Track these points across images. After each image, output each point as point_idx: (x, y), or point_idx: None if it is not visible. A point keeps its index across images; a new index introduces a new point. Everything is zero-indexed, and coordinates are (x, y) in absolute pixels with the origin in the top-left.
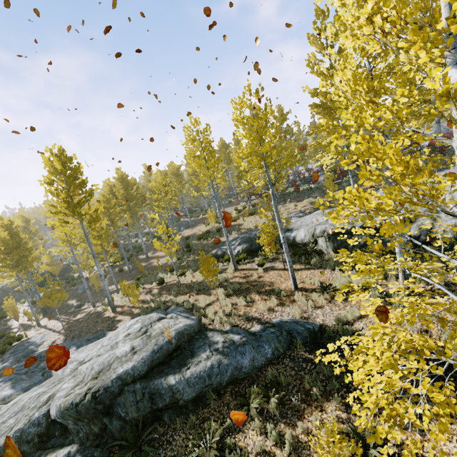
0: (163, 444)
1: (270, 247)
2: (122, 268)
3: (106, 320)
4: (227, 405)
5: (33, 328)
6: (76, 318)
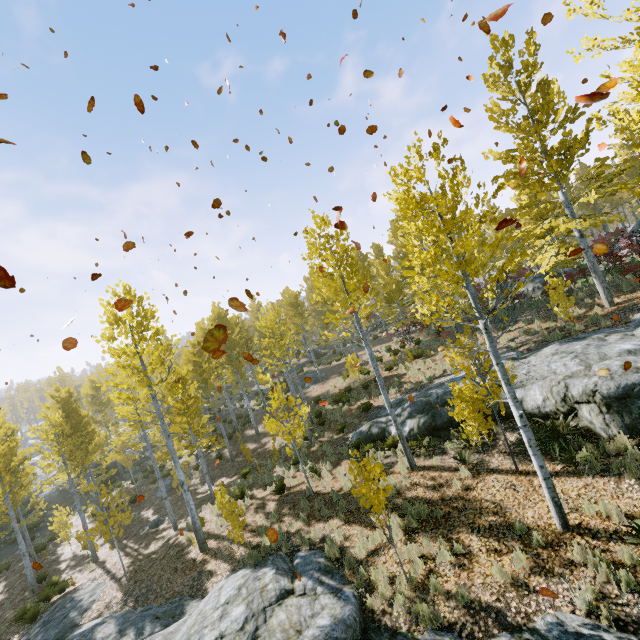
0: None
1: (475, 424)
2: (221, 451)
3: (190, 568)
4: None
5: (86, 565)
6: (148, 552)
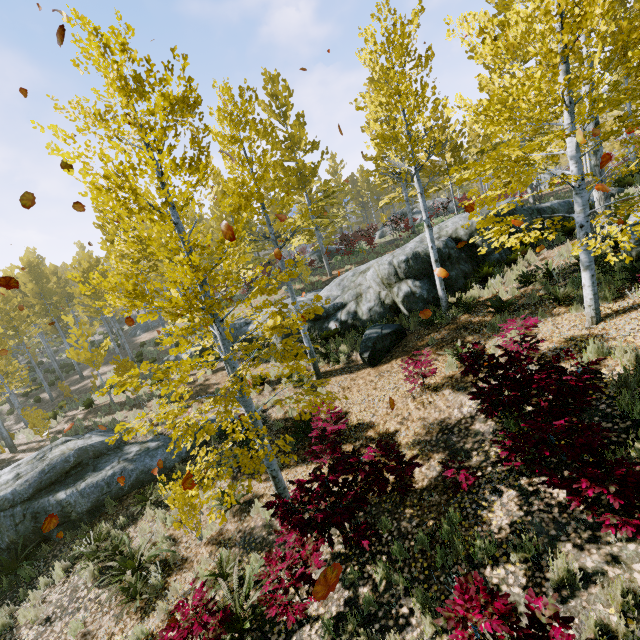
0: (48, 559)
1: None
2: (41, 397)
3: None
4: (126, 508)
5: None
6: None
